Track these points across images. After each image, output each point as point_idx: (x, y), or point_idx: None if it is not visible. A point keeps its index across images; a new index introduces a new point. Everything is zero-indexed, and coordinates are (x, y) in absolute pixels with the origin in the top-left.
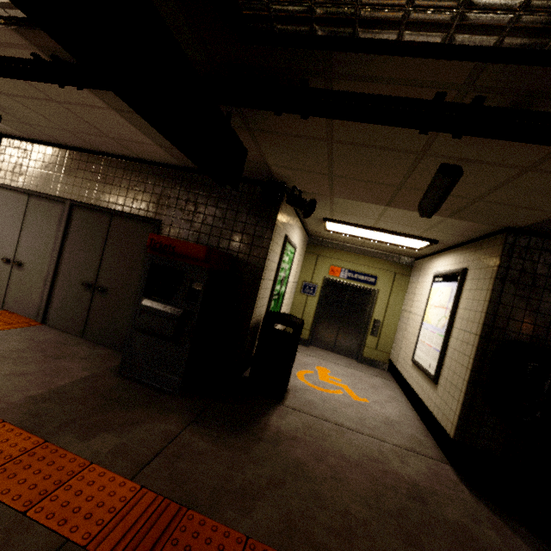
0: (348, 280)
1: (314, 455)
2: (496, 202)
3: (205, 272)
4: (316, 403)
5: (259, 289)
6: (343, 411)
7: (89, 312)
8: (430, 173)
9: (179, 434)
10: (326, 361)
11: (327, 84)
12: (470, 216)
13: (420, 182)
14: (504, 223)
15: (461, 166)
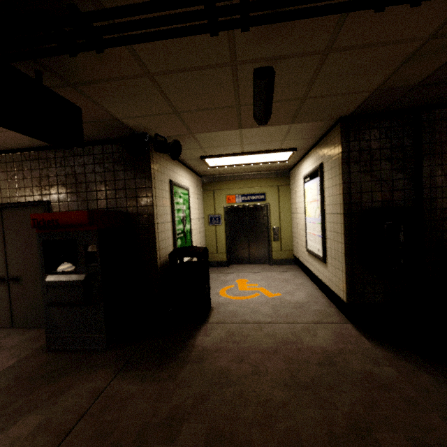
0: (243, 203)
1: (236, 358)
2: (319, 96)
3: (94, 234)
4: (237, 311)
5: (156, 233)
6: (261, 310)
7: (11, 303)
8: (252, 83)
9: (107, 386)
10: (244, 273)
11: (97, 4)
12: (307, 117)
13: (251, 96)
14: (335, 115)
15: (273, 67)
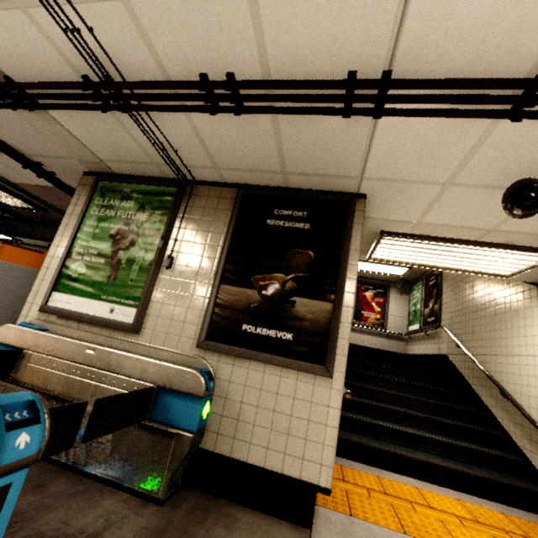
0: None
1: None
2: None
3: None
4: None
5: None
6: None
7: None
8: None
9: None
10: None
11: None
12: None
13: None
14: None
15: None
